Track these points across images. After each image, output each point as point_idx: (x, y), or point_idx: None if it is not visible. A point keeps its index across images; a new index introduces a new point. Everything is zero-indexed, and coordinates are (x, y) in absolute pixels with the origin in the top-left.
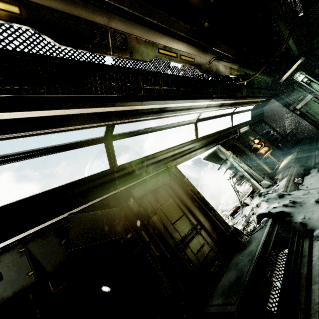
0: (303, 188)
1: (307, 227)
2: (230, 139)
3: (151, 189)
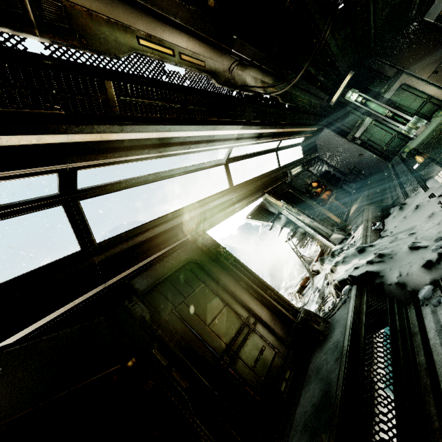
0: (387, 234)
1: (407, 287)
2: (279, 185)
3: (167, 274)
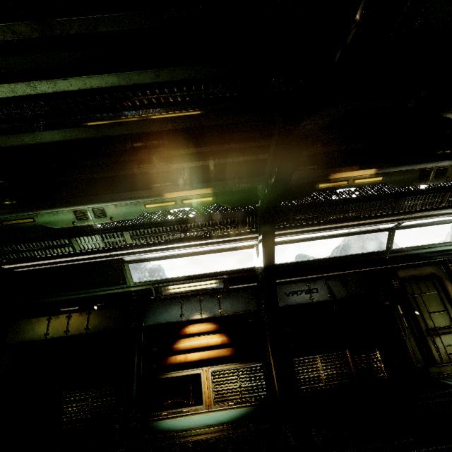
0: None
1: None
2: None
3: (416, 275)
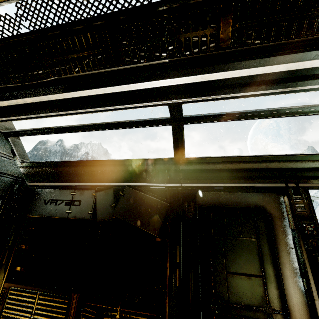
0: None
1: None
2: None
3: (227, 205)
